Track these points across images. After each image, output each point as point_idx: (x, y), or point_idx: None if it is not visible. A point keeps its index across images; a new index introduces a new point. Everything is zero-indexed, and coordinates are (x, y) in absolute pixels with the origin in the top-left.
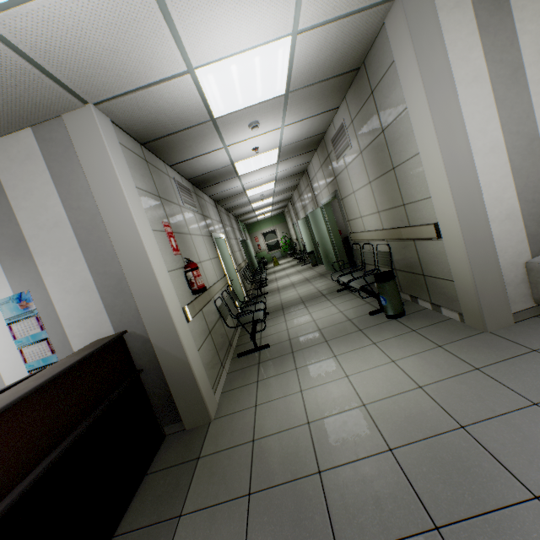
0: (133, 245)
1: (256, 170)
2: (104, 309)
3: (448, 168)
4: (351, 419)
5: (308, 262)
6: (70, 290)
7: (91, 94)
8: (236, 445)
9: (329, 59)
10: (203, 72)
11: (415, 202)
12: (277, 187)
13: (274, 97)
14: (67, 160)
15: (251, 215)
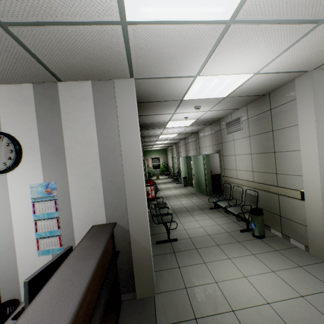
0: (136, 167)
1: (175, 127)
2: (103, 204)
3: (320, 164)
4: (264, 314)
5: (180, 182)
6: (84, 187)
7: (139, 73)
8: (183, 320)
9: (257, 88)
10: (201, 78)
11: (287, 175)
12: (176, 136)
13: (218, 97)
14: (108, 106)
15: (150, 146)
